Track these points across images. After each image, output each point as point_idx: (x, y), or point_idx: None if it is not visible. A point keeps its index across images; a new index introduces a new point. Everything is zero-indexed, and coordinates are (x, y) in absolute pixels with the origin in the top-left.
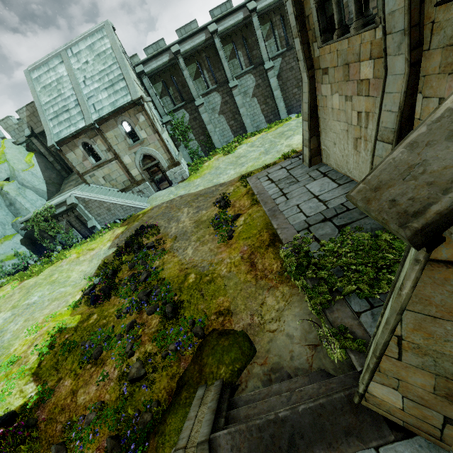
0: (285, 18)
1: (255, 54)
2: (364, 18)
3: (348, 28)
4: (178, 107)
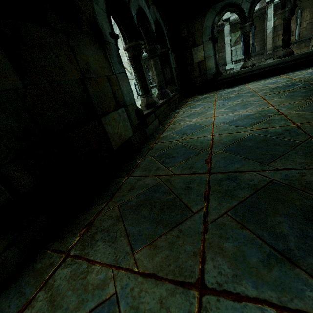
0: (257, 28)
1: (221, 55)
2: (150, 96)
3: (218, 77)
4: (152, 85)
